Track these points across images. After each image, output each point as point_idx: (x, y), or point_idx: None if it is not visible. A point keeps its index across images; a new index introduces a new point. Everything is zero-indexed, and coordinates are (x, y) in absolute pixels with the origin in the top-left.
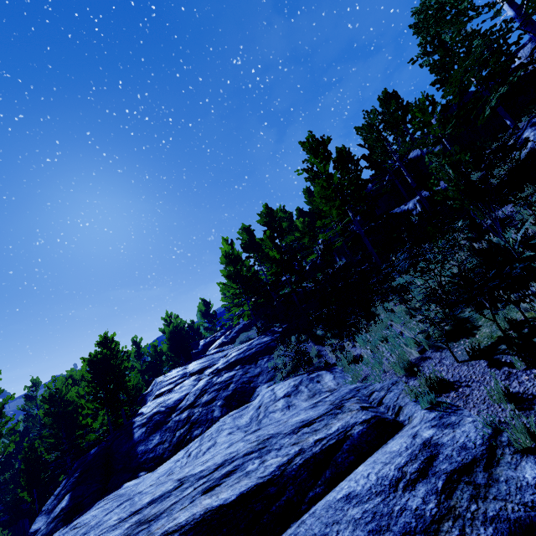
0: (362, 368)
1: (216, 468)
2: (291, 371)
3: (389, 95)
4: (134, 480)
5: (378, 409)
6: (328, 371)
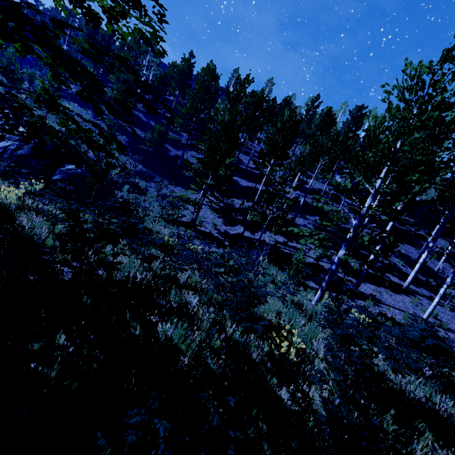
0: None
1: None
2: None
3: None
4: None
5: None
6: None
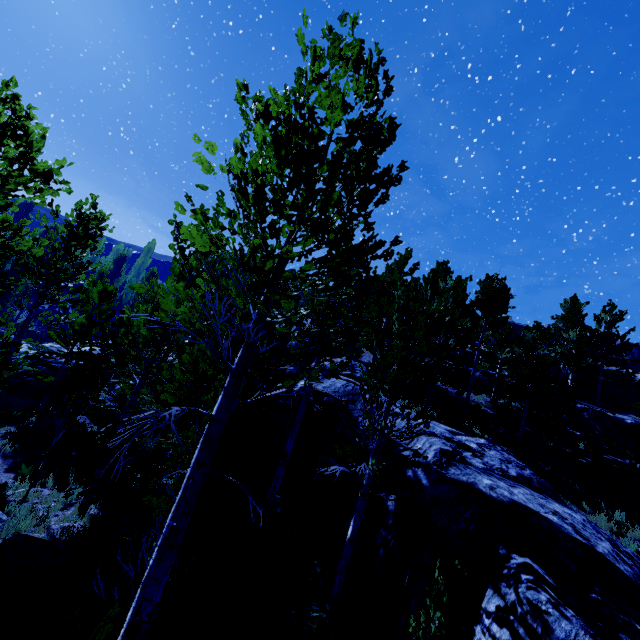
0: None
1: None
2: None
3: None
4: None
5: None
6: None
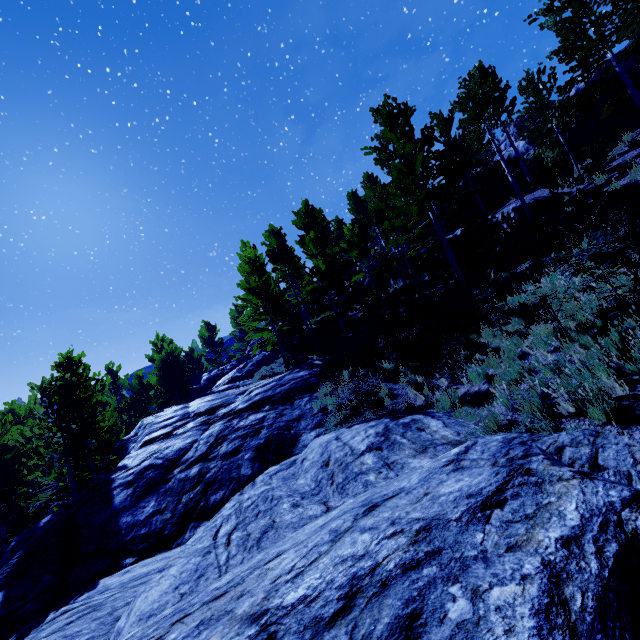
0: (496, 411)
1: (346, 599)
2: (351, 415)
3: (483, 71)
4: (118, 574)
5: (601, 476)
6: (426, 415)
